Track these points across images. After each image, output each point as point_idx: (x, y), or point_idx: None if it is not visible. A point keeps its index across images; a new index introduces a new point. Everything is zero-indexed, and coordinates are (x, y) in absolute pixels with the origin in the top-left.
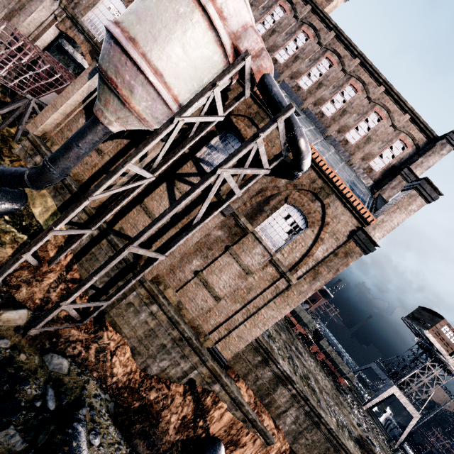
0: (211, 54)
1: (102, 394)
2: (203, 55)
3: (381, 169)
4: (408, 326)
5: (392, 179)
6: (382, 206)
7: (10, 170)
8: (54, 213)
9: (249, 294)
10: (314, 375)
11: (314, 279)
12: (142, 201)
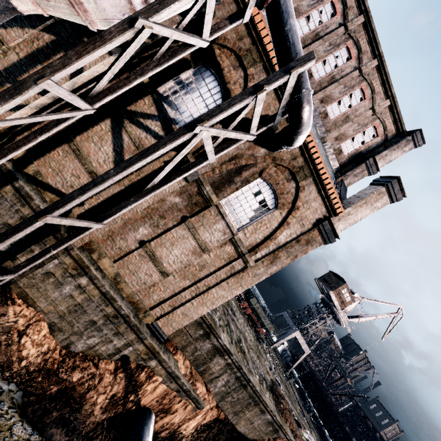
0: None
1: (4, 385)
2: None
3: (349, 153)
4: (318, 285)
5: (357, 166)
6: (344, 193)
7: None
8: None
9: (201, 271)
10: (244, 335)
11: (272, 263)
12: (72, 140)
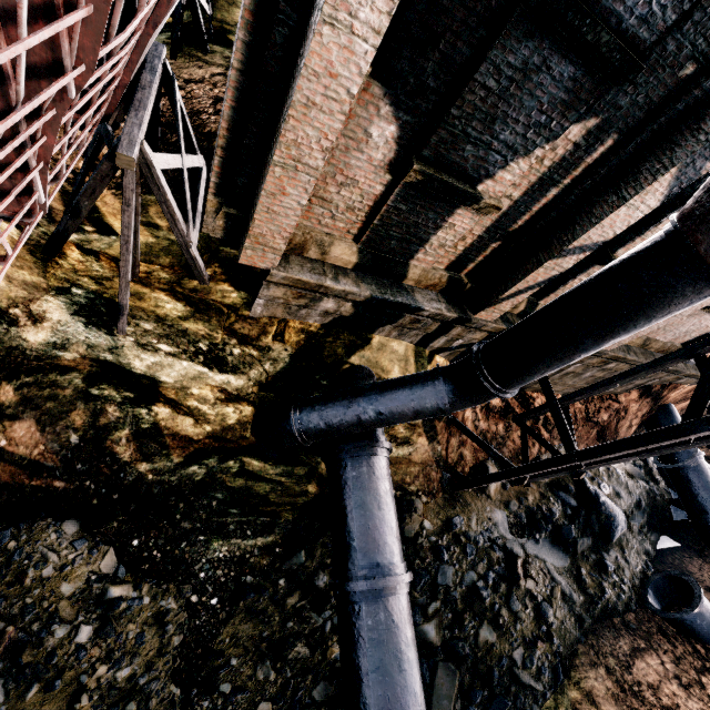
0: None
1: None
2: None
3: None
4: None
5: None
6: None
7: (404, 416)
8: (416, 354)
9: None
10: None
11: None
12: None
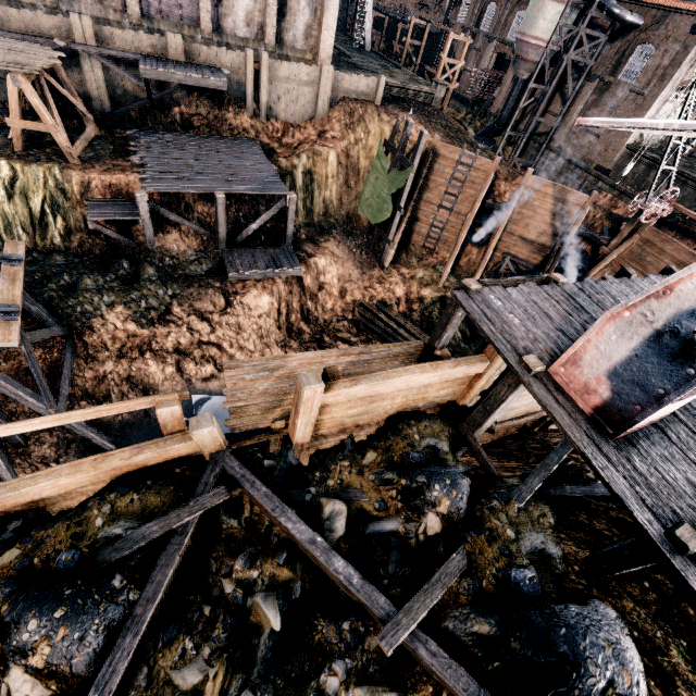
0: (558, 10)
1: None
2: (554, 13)
3: None
4: None
5: None
6: None
7: (489, 125)
8: (507, 142)
9: None
10: None
11: (662, 82)
12: (546, 110)
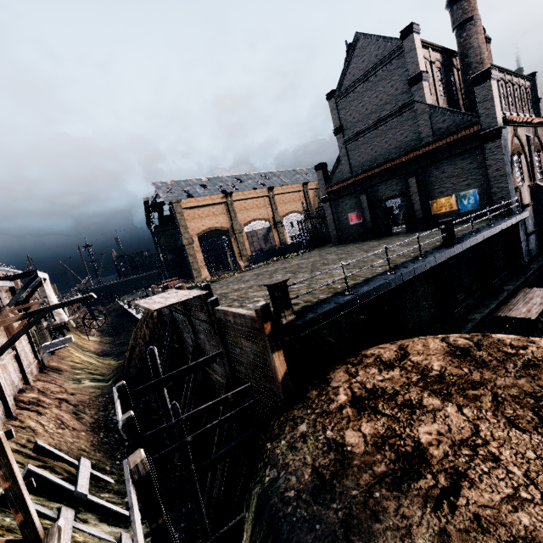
0: None
1: None
2: None
3: (531, 108)
4: None
5: (537, 107)
6: None
7: None
8: None
9: None
10: None
11: None
12: None
